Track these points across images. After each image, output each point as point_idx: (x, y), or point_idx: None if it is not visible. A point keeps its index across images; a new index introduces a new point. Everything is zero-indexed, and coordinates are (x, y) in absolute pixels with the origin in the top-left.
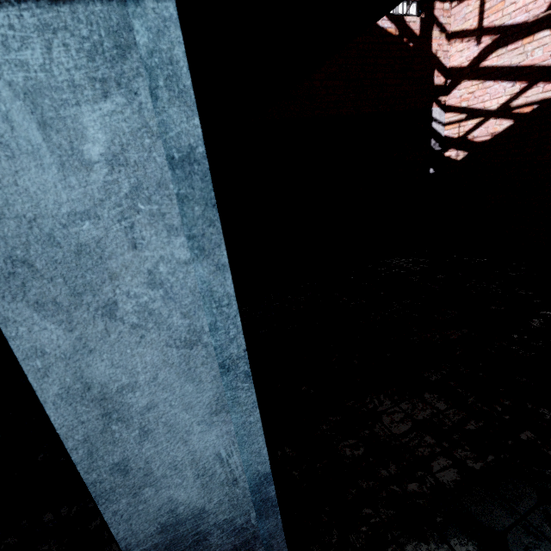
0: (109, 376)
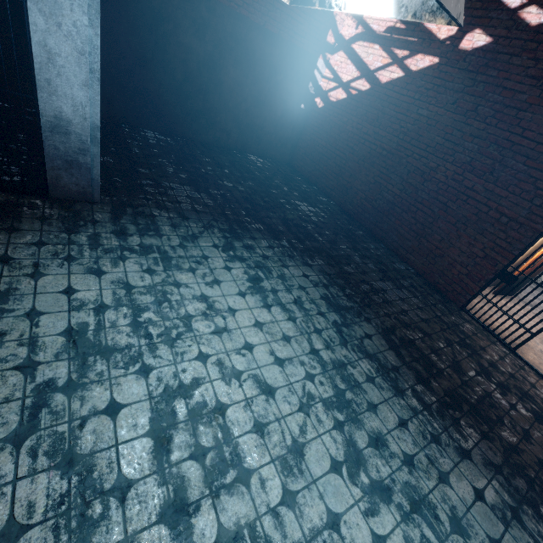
0: (53, 47)
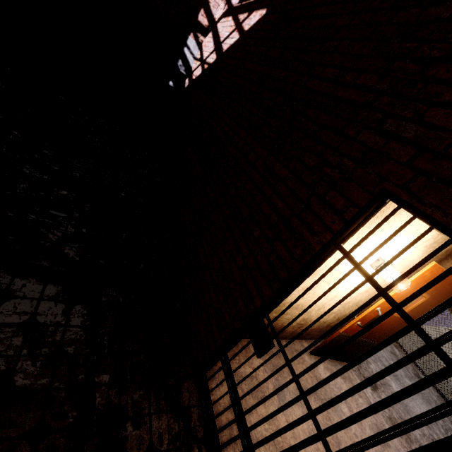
0: None
